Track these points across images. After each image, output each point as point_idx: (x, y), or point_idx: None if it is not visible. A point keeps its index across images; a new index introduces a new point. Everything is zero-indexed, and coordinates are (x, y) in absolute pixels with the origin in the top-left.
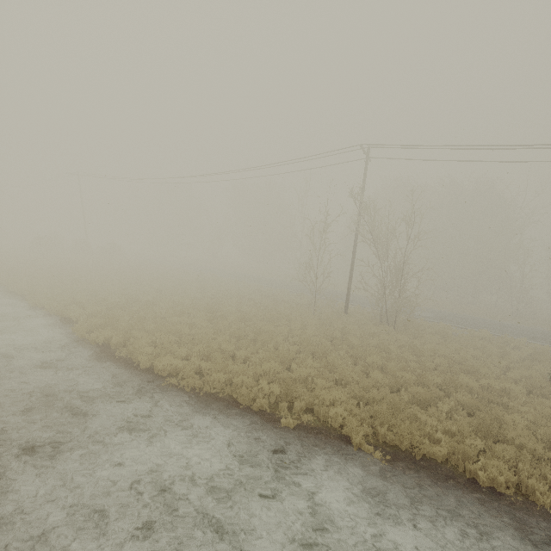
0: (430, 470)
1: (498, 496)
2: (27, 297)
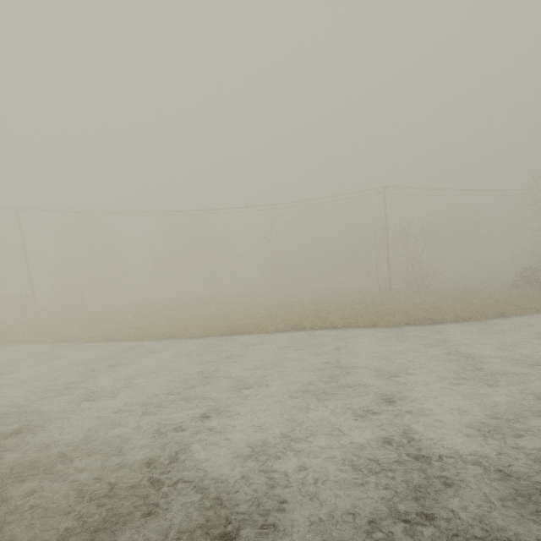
0: None
1: None
2: (253, 330)
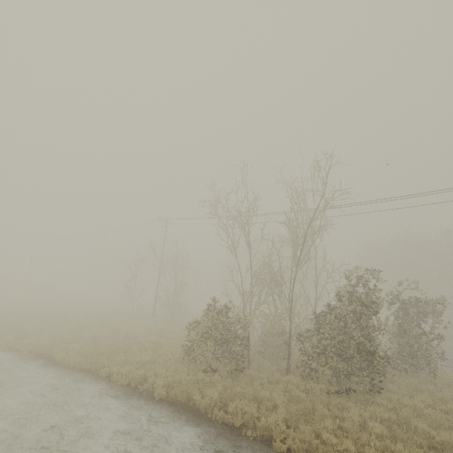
0: (45, 359)
1: (59, 364)
2: None
